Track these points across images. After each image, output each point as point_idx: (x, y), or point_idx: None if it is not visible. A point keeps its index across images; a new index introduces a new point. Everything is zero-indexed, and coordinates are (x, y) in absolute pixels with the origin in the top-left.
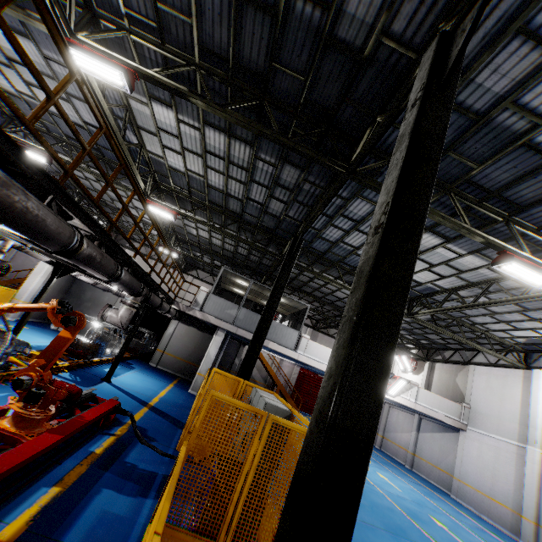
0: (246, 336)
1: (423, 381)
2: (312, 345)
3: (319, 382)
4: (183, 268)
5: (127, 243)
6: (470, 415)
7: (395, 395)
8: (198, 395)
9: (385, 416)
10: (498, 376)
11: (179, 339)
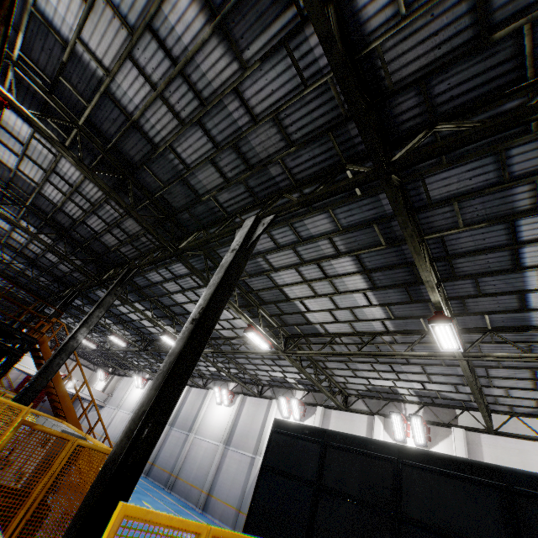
0: None
1: (105, 385)
2: (27, 358)
3: None
4: None
5: None
6: (110, 399)
7: (70, 388)
8: None
9: (79, 407)
10: (128, 381)
11: None
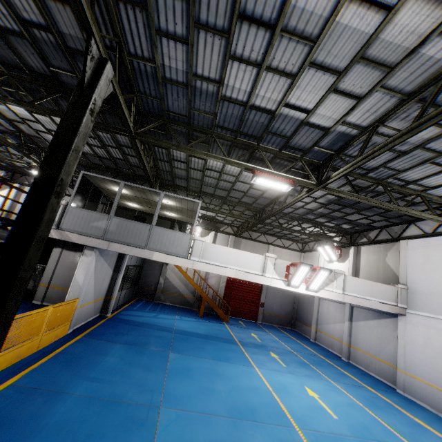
0: (122, 251)
1: (349, 268)
2: (209, 247)
3: (249, 286)
4: (90, 197)
5: (26, 180)
6: (408, 296)
7: (317, 290)
8: None
9: (316, 308)
10: (438, 246)
11: (65, 268)
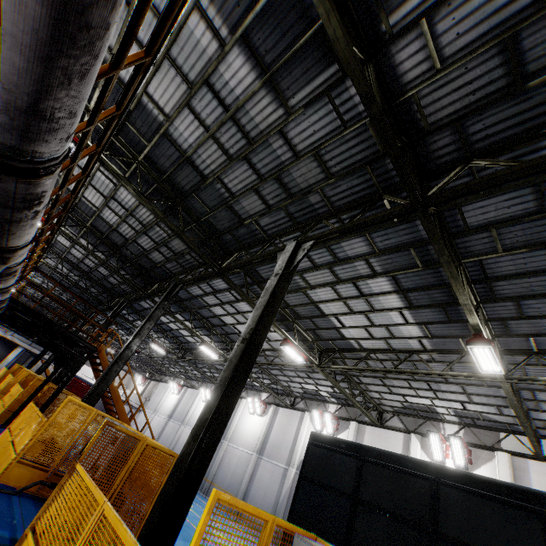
0: (37, 353)
1: (142, 389)
2: None
3: (86, 388)
4: None
5: None
6: (148, 404)
7: None
8: (5, 373)
9: None
10: (164, 386)
11: None
